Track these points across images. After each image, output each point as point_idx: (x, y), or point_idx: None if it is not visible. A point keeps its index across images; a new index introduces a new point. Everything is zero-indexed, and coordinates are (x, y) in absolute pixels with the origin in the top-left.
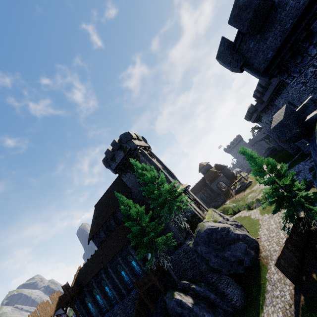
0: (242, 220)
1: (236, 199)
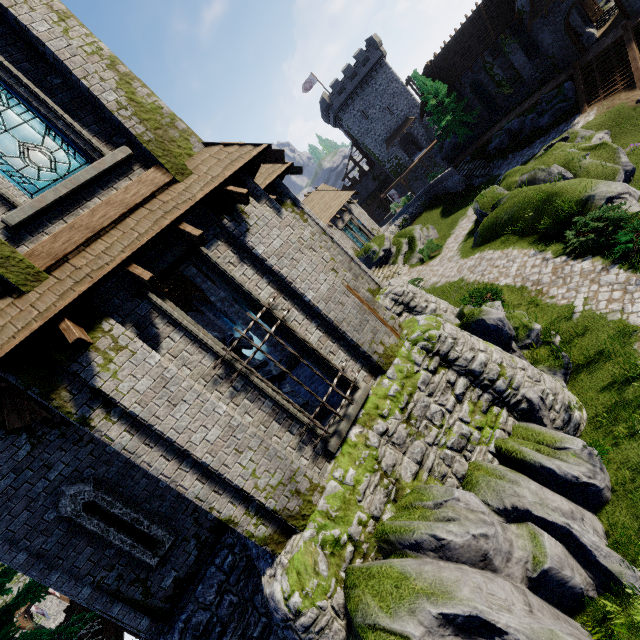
0: (637, 411)
1: (637, 108)
